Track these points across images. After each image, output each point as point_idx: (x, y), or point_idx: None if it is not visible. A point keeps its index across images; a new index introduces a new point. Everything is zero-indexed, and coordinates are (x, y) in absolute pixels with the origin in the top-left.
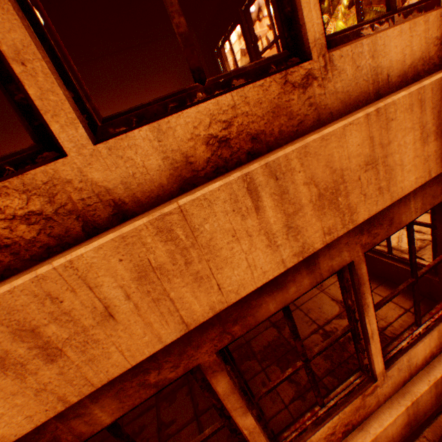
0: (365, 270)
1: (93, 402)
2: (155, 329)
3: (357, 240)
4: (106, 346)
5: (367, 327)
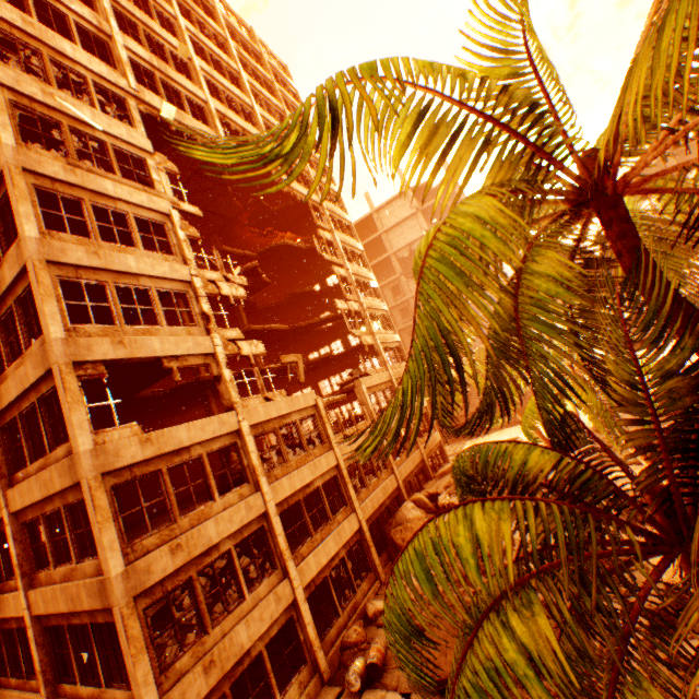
0: None
1: None
2: None
3: None
4: None
5: None
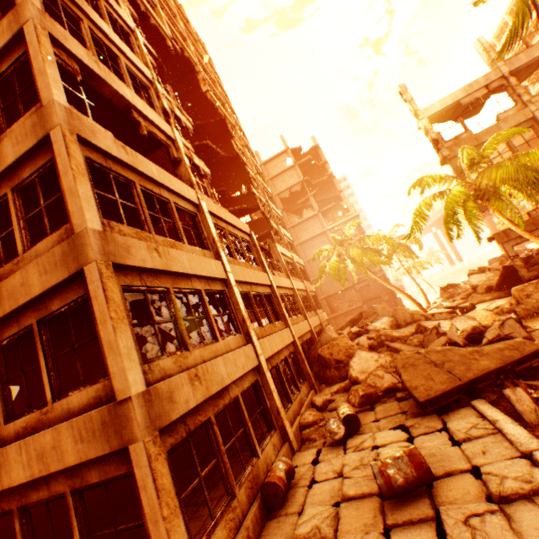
0: (73, 500)
1: None
2: None
3: (68, 480)
4: None
5: None
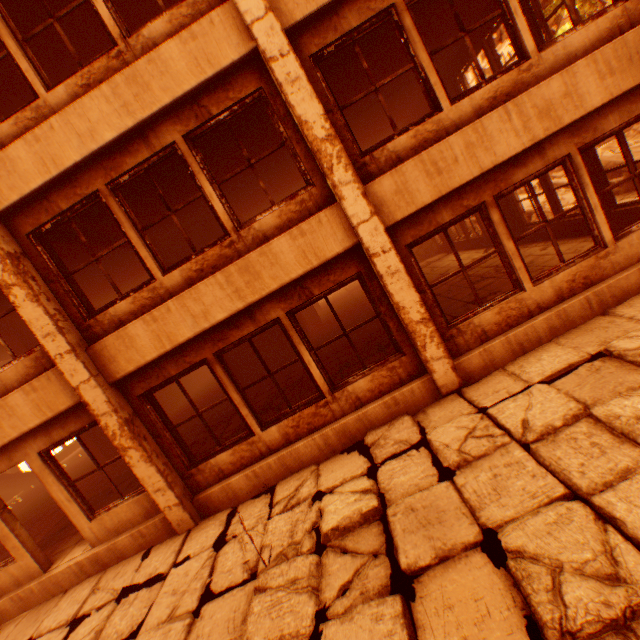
0: (580, 160)
1: (443, 209)
2: (470, 170)
3: (570, 142)
4: (454, 174)
5: (588, 201)
